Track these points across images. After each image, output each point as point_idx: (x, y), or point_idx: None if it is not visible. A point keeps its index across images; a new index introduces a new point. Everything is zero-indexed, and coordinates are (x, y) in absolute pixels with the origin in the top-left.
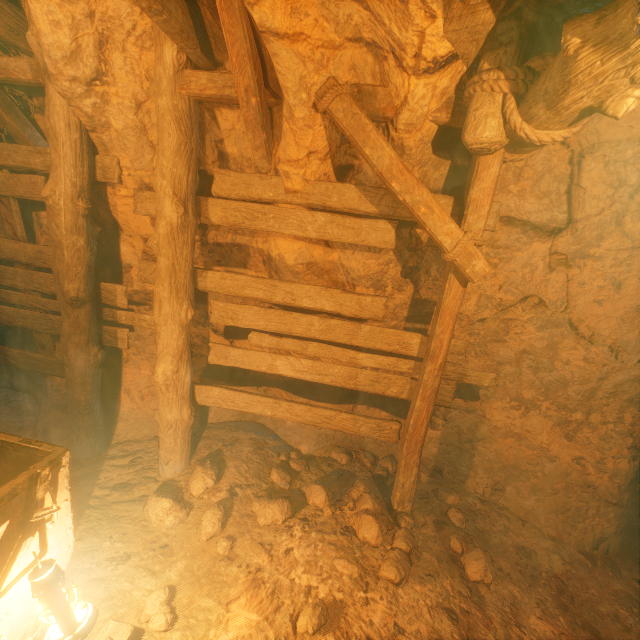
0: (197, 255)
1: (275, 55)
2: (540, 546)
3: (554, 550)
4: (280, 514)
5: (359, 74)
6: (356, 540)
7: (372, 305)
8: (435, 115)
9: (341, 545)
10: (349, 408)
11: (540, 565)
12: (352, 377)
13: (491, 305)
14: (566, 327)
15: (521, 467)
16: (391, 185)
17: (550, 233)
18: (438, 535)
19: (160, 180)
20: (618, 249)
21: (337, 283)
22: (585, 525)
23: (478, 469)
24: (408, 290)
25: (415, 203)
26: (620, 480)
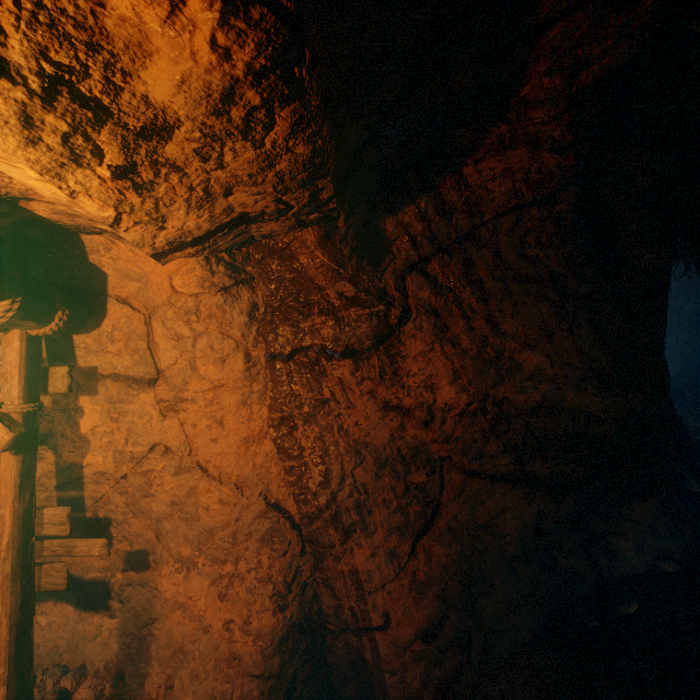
0: None
1: None
2: None
3: None
4: None
5: None
6: None
7: None
8: None
9: None
10: None
11: None
12: None
13: (126, 459)
14: (198, 470)
15: (186, 648)
16: None
17: (149, 384)
18: None
19: None
20: (203, 390)
21: None
22: None
23: (155, 662)
24: (50, 457)
25: None
26: (264, 641)
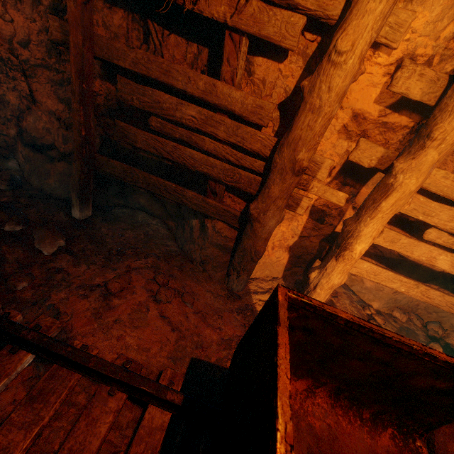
0: (395, 141)
1: None
2: None
3: None
4: None
5: None
6: None
7: None
8: None
9: None
10: None
11: None
12: None
13: None
14: None
15: None
16: None
17: None
18: None
19: None
20: None
21: None
22: None
23: None
24: None
25: None
26: None
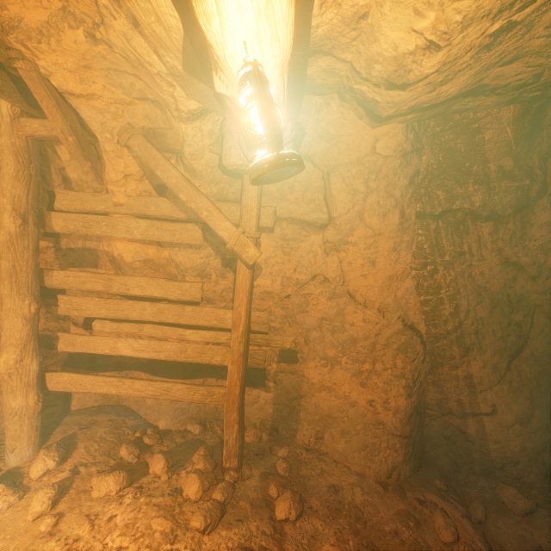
0: (53, 259)
1: (78, 108)
2: (347, 482)
3: (358, 484)
4: (114, 485)
5: (154, 121)
6: (180, 498)
7: (191, 289)
8: (210, 148)
9: (165, 505)
10: (200, 382)
11: (345, 499)
12: (183, 351)
13: (292, 284)
14: (347, 297)
15: (333, 415)
16: (179, 196)
17: (320, 228)
18: (261, 484)
19: (2, 199)
20: (365, 236)
21: (171, 275)
22: (380, 457)
23: (304, 422)
24: (230, 277)
25: (199, 209)
26: (401, 415)
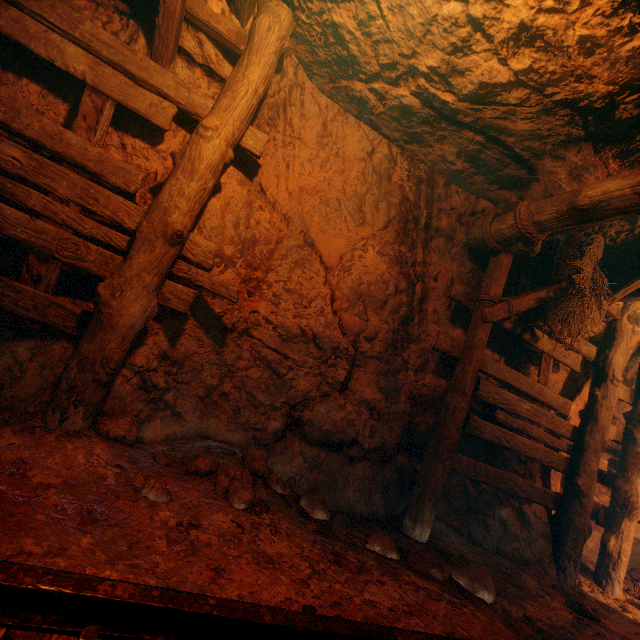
0: None
1: None
2: None
3: None
4: None
5: None
6: None
7: None
8: None
9: None
10: None
11: None
12: None
13: None
14: None
15: None
16: None
17: None
18: None
19: None
20: None
21: None
22: None
23: None
24: None
25: None
26: None
